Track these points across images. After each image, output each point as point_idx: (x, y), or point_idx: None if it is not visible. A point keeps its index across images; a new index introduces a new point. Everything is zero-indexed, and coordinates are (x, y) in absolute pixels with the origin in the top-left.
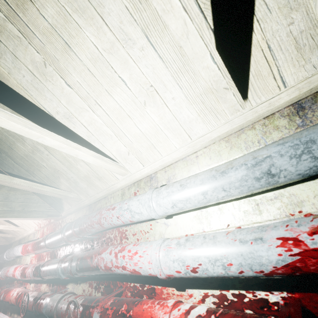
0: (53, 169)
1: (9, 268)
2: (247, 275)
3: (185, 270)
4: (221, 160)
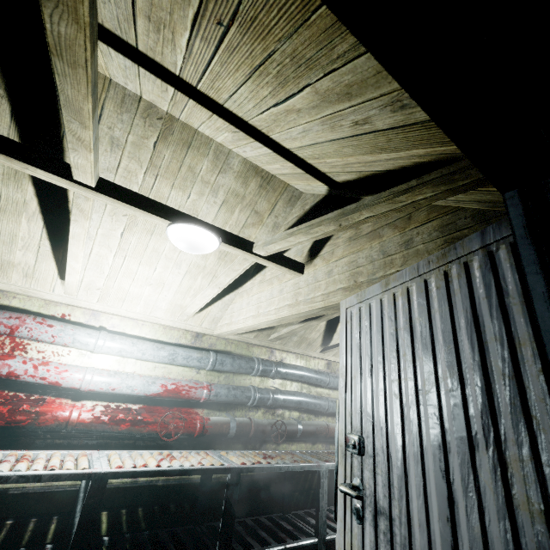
0: None
1: None
2: (139, 395)
3: (108, 388)
4: (155, 336)
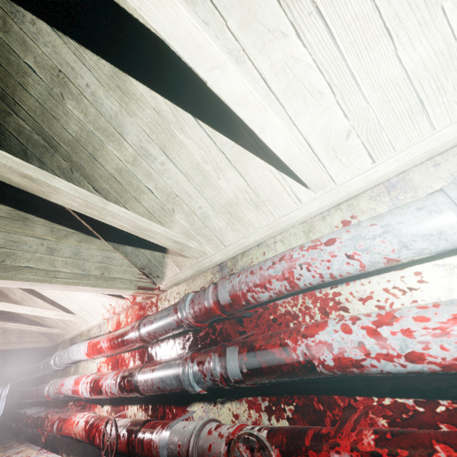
0: (166, 195)
1: (64, 381)
2: None
3: None
4: None
